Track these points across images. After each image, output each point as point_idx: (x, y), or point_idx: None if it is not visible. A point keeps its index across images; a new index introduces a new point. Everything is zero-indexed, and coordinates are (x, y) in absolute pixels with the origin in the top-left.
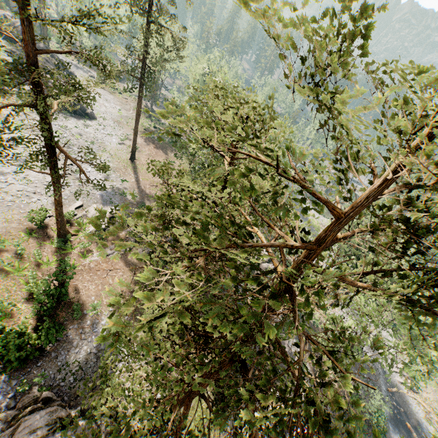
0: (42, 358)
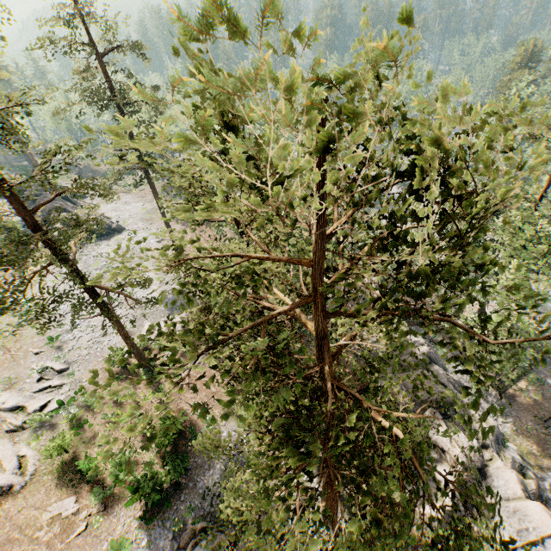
0: (182, 492)
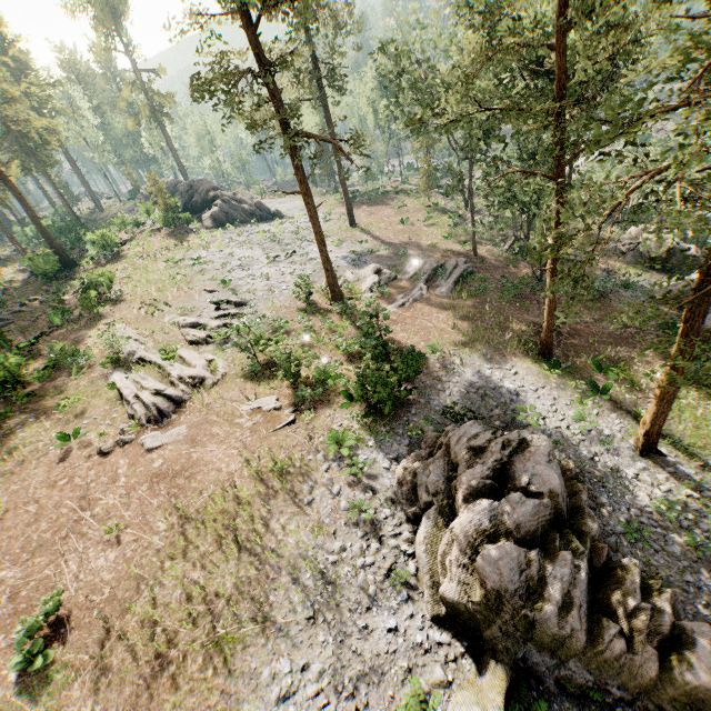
0: (411, 407)
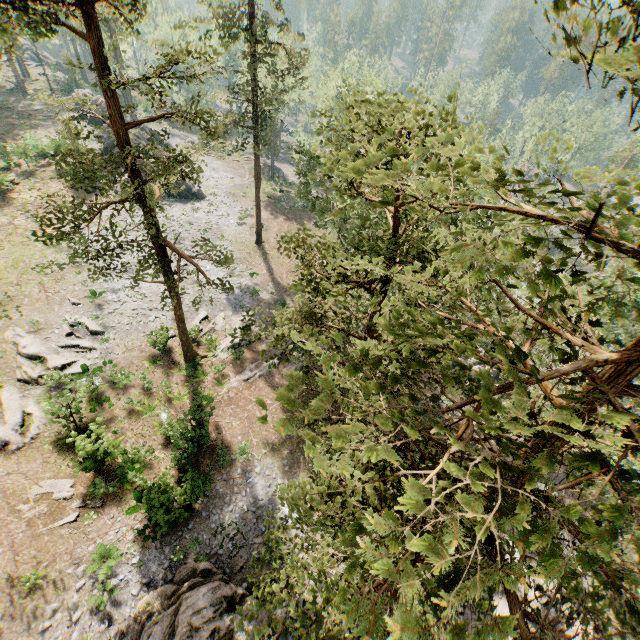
0: (192, 519)
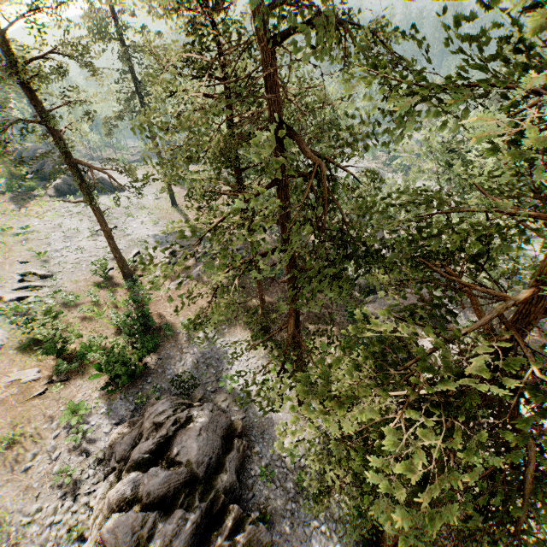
0: (149, 376)
